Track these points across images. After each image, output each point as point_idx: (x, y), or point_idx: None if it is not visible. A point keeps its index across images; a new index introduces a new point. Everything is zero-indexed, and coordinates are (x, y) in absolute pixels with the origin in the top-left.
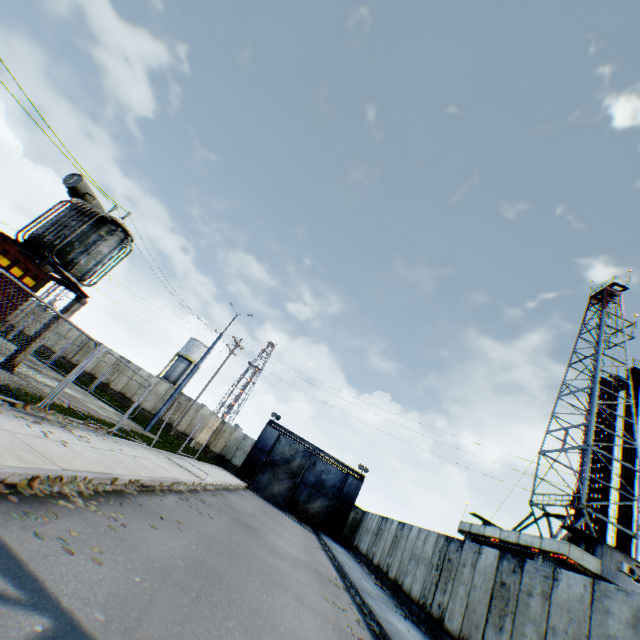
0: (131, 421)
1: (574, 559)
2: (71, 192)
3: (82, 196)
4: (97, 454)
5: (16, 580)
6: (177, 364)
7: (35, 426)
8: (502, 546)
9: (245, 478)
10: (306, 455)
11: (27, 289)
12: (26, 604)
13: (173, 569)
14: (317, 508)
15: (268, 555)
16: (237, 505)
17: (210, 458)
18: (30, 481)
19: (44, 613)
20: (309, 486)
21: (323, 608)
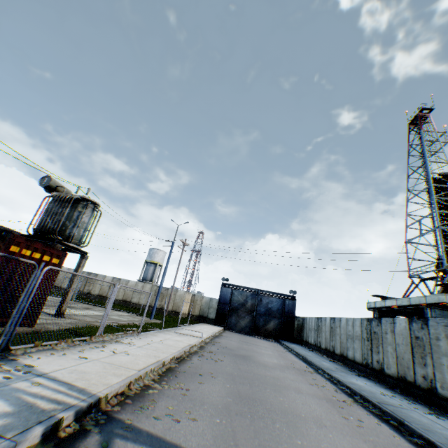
0: (139, 316)
1: None
2: (47, 189)
3: (55, 189)
4: (144, 350)
5: None
6: (148, 268)
7: (103, 349)
8: (399, 310)
9: (221, 324)
10: (253, 297)
11: (67, 271)
12: None
13: (229, 405)
14: (272, 326)
15: (265, 371)
16: (228, 345)
17: (194, 320)
18: (128, 386)
19: None
20: (262, 315)
21: (314, 391)
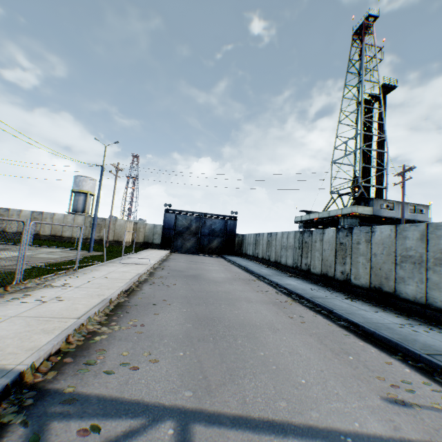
0: (76, 251)
1: (360, 213)
2: None
3: None
4: (84, 291)
5: (129, 414)
6: (77, 199)
7: (27, 299)
8: (320, 221)
9: (167, 248)
10: (198, 220)
11: None
12: (150, 424)
13: (190, 332)
14: (216, 245)
15: (216, 287)
16: (177, 267)
17: (139, 247)
18: (66, 341)
19: (164, 420)
20: (207, 236)
21: (261, 298)
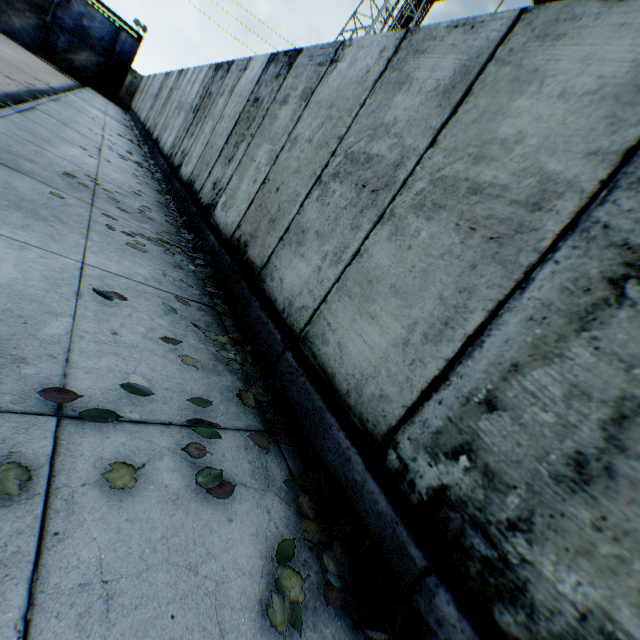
0: None
1: None
2: None
3: None
4: None
5: None
6: None
7: None
8: None
9: None
10: None
11: None
12: None
13: None
14: (85, 63)
15: None
16: None
17: None
18: None
19: None
20: (68, 33)
21: None
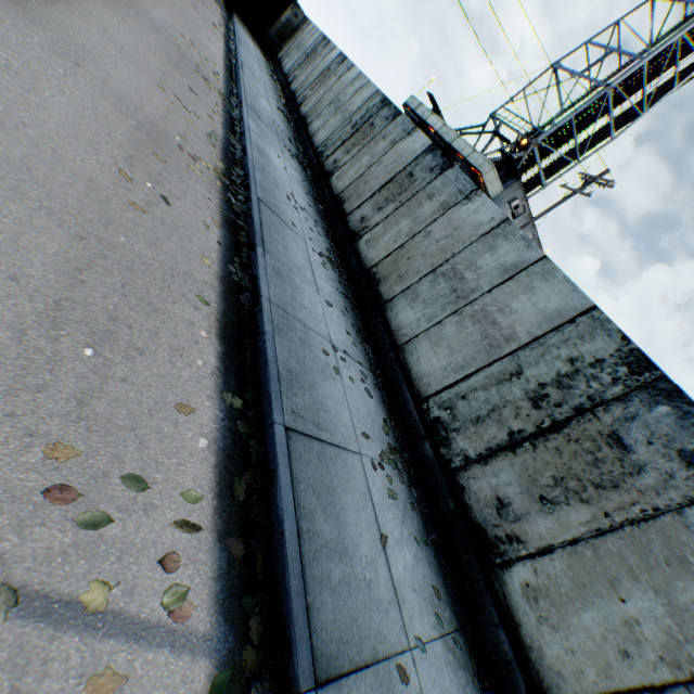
0: None
1: (485, 181)
2: None
3: None
4: None
5: None
6: None
7: None
8: (434, 141)
9: None
10: None
11: None
12: None
13: None
14: None
15: None
16: None
17: None
18: None
19: None
20: None
21: (138, 96)
